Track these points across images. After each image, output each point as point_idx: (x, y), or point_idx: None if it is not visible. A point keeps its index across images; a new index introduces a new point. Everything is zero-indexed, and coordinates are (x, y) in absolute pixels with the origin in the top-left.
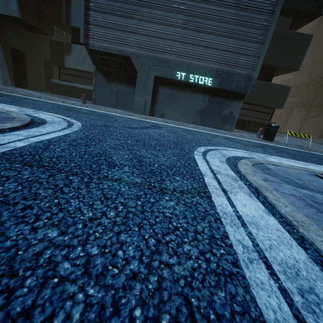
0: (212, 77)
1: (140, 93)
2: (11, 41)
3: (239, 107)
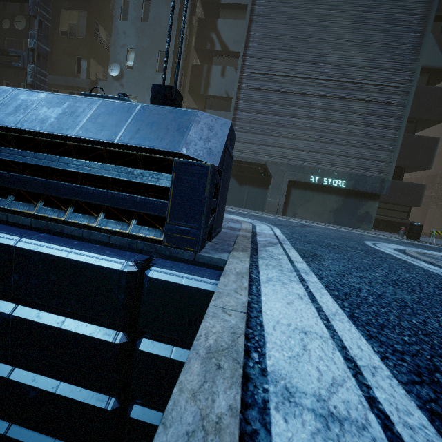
0: (345, 180)
1: (273, 195)
2: None
3: (376, 206)
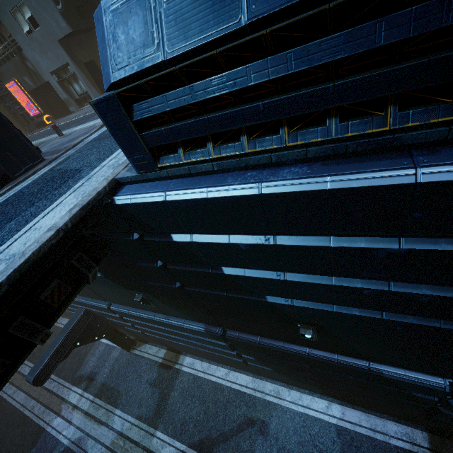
0: None
1: None
2: (81, 57)
3: None
